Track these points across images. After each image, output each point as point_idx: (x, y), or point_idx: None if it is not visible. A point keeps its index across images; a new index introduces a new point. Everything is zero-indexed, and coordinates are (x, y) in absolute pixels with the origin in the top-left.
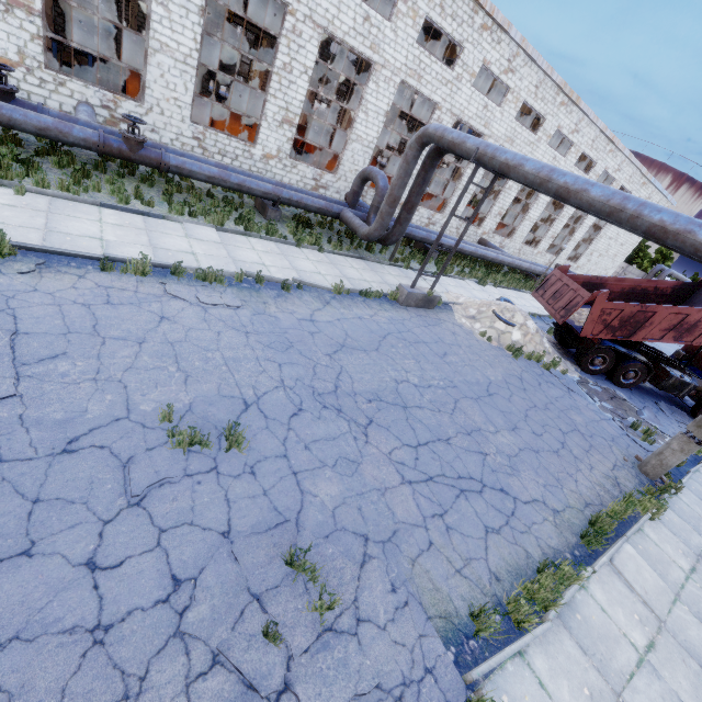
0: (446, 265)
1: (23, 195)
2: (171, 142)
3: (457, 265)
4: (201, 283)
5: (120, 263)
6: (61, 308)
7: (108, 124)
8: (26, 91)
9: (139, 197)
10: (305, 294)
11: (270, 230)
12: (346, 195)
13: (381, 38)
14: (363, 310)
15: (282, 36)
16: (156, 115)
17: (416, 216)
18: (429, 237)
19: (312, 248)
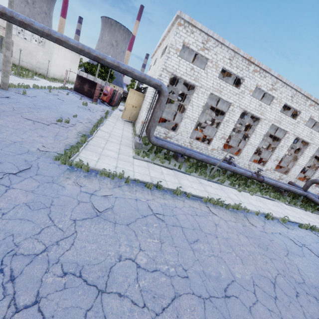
0: None
1: (252, 195)
2: (241, 166)
3: None
4: (317, 232)
5: (295, 223)
6: (315, 244)
7: None
8: (214, 155)
9: (260, 191)
10: None
11: (295, 204)
12: (289, 182)
13: (314, 137)
14: None
15: (283, 139)
16: (240, 159)
17: (313, 190)
18: None
19: (308, 211)
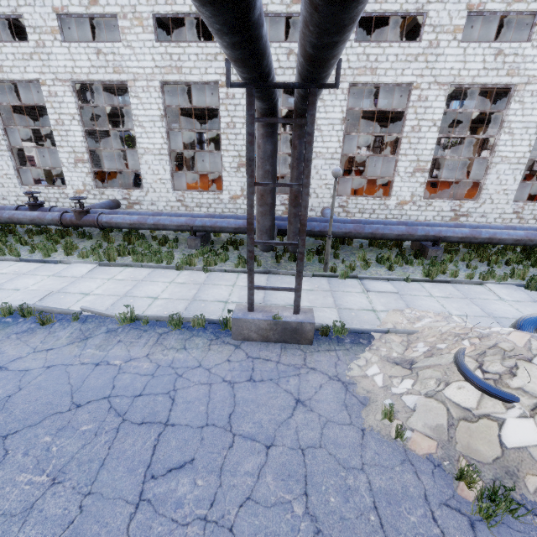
0: (302, 268)
1: None
2: (164, 208)
3: (489, 263)
4: None
5: None
6: None
7: (128, 208)
8: (90, 203)
9: (70, 250)
10: (72, 327)
11: (157, 258)
12: (320, 210)
13: None
14: (130, 350)
15: (220, 105)
16: (152, 194)
17: (430, 212)
18: (412, 231)
19: (198, 269)
